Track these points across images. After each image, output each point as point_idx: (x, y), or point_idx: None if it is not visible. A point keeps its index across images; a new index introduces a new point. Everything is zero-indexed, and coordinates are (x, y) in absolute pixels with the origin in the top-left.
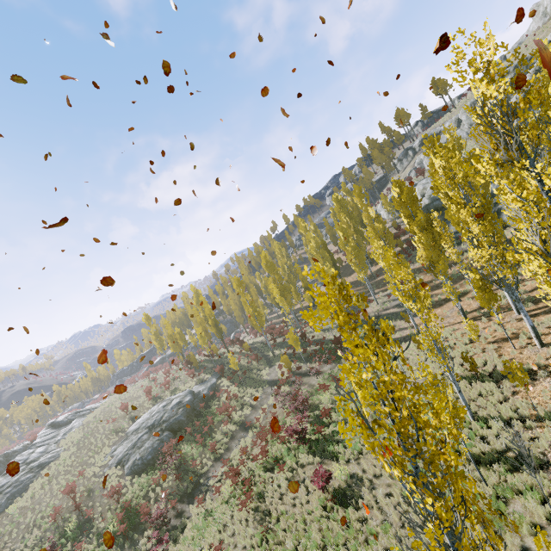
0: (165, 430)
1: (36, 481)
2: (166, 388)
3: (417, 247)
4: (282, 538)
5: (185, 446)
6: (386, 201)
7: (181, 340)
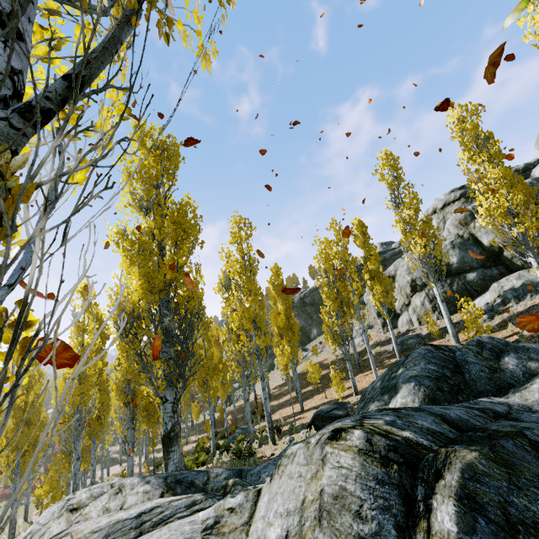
0: None
1: None
2: None
3: None
4: None
5: None
6: None
7: None
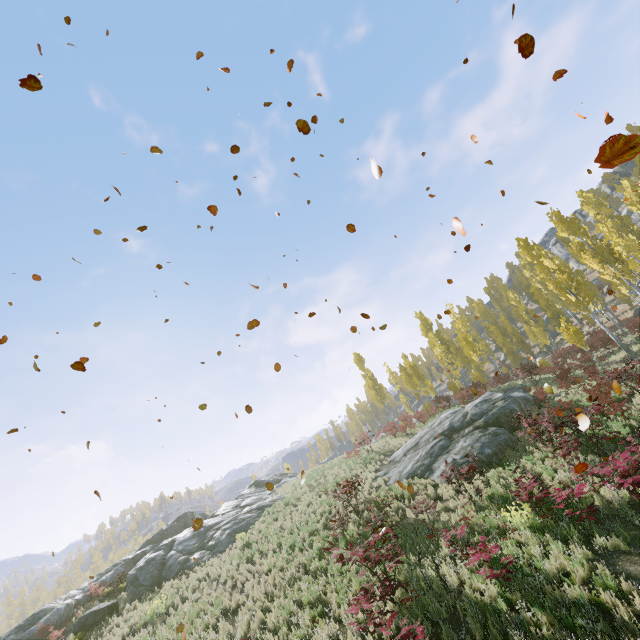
0: (486, 426)
1: (264, 518)
2: (425, 418)
3: None
4: None
5: (563, 434)
6: None
7: (416, 376)
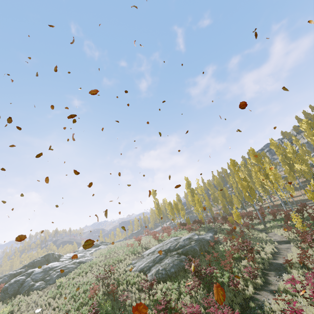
0: (181, 254)
1: (77, 270)
2: (169, 234)
3: None
4: None
5: None
6: None
7: (176, 209)
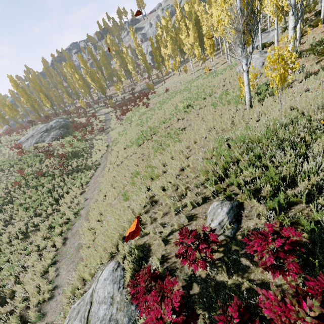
0: (60, 128)
1: None
2: (28, 128)
3: (168, 46)
4: (163, 100)
5: (80, 129)
6: (131, 48)
7: (14, 110)
